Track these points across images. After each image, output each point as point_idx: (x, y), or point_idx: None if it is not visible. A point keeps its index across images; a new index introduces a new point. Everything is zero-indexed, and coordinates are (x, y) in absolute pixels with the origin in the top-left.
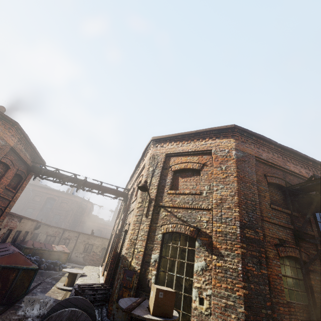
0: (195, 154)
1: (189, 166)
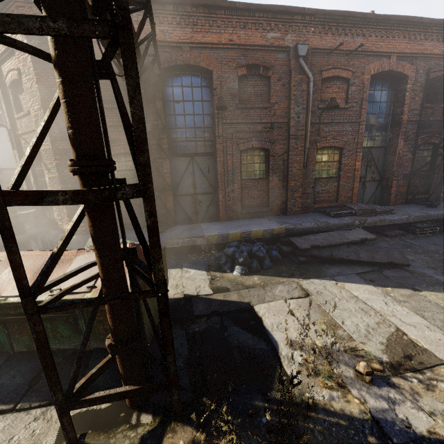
0: (11, 55)
1: (13, 77)
